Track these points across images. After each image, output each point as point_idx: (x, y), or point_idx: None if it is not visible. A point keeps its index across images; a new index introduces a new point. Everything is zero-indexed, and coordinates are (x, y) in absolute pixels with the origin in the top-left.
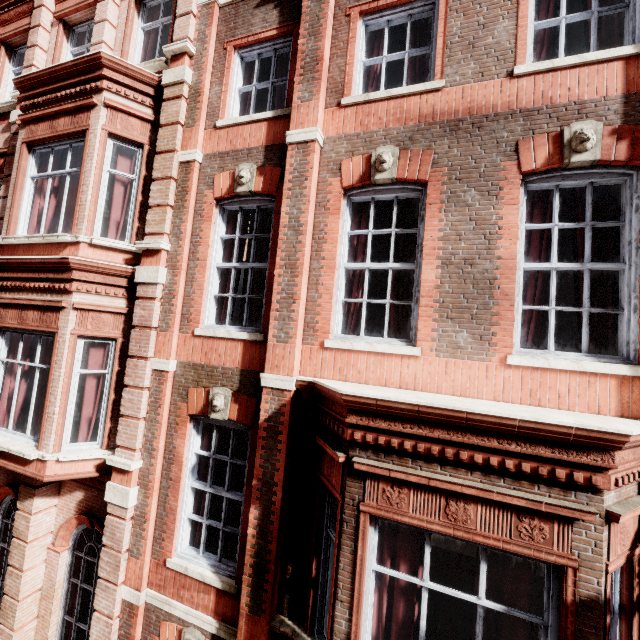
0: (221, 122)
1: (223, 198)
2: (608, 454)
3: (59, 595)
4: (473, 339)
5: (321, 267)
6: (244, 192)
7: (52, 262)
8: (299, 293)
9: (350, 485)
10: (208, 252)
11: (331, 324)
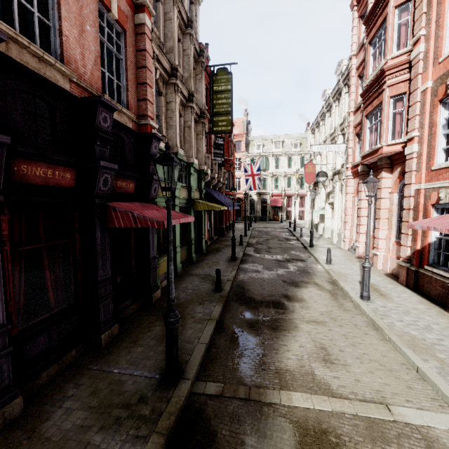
0: None
1: None
2: None
3: (394, 210)
4: None
5: None
6: None
7: (378, 75)
8: None
9: None
10: (444, 18)
11: None
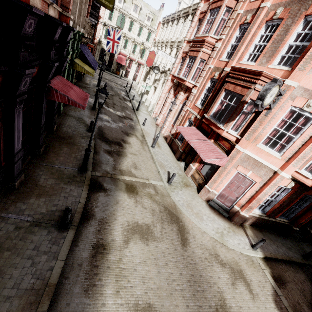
0: (252, 0)
1: (241, 24)
2: (260, 76)
3: (178, 111)
4: (266, 61)
5: (249, 43)
6: (245, 22)
7: (202, 40)
8: (240, 49)
9: (225, 84)
10: (231, 40)
11: (243, 58)
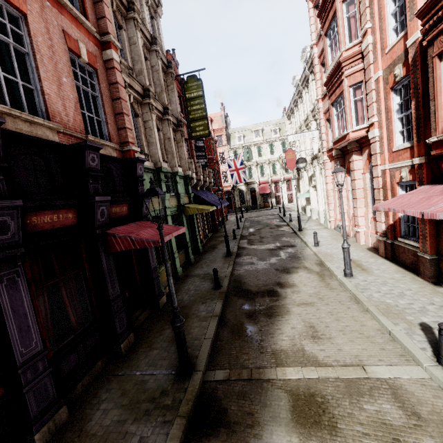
0: None
1: None
2: None
3: (368, 189)
4: None
5: None
6: None
7: (336, 66)
8: None
9: (428, 51)
10: (384, 12)
11: None
